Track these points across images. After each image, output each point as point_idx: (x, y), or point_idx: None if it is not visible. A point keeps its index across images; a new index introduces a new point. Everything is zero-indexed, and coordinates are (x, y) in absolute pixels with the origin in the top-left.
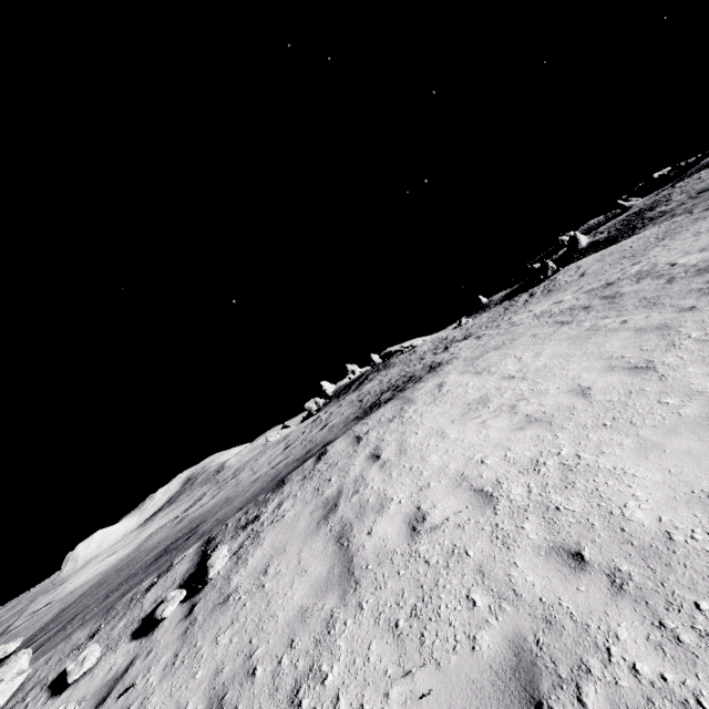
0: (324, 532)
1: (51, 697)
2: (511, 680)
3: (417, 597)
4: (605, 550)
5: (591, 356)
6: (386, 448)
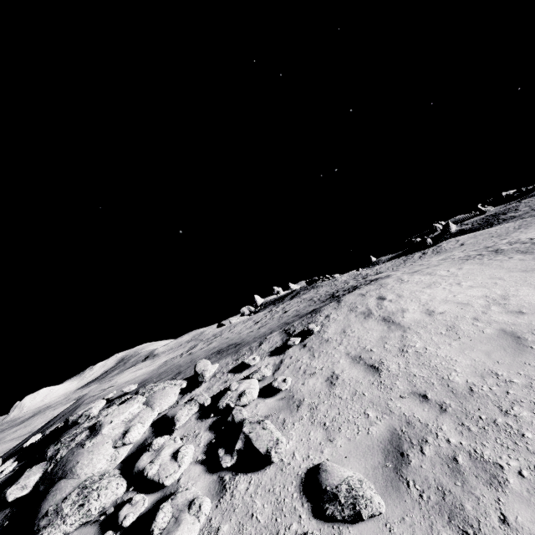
0: (372, 320)
1: (235, 374)
2: (504, 335)
3: (447, 327)
4: (532, 310)
5: (496, 268)
6: (387, 296)
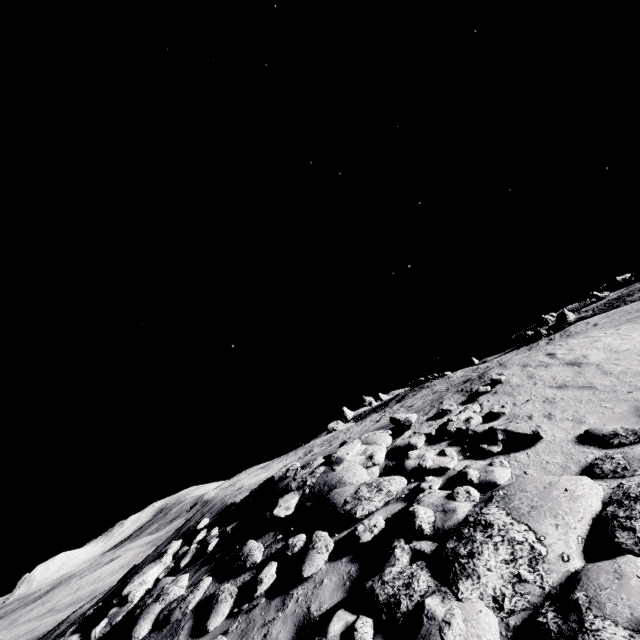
0: (555, 366)
1: (436, 420)
2: None
3: (639, 355)
4: None
5: None
6: (556, 352)
